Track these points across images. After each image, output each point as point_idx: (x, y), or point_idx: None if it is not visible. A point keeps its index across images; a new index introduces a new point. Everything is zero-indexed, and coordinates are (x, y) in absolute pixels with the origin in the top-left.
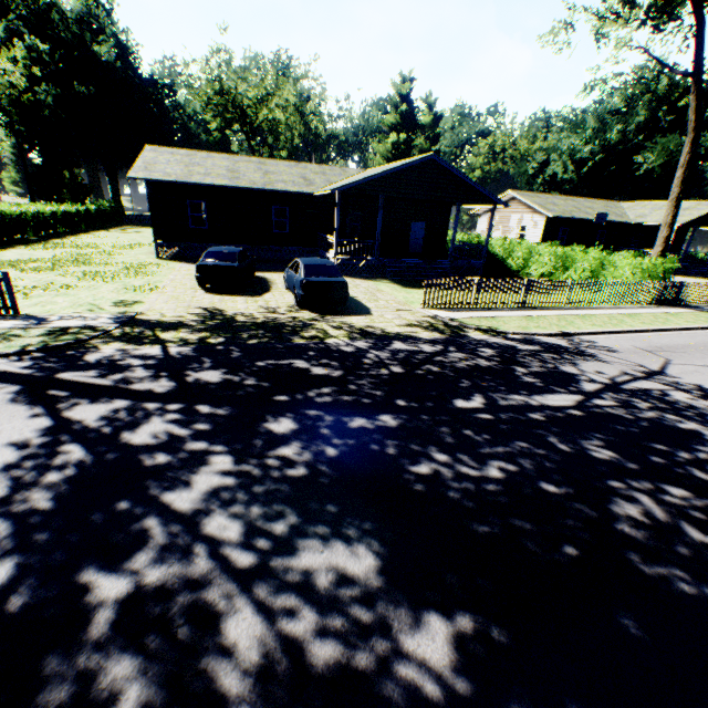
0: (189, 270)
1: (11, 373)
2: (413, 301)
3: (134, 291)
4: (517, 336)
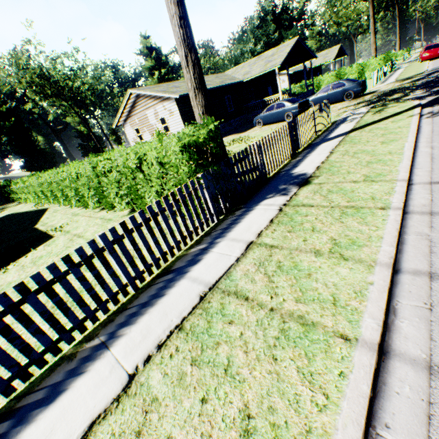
0: (237, 135)
1: None
2: None
3: None
4: (426, 72)
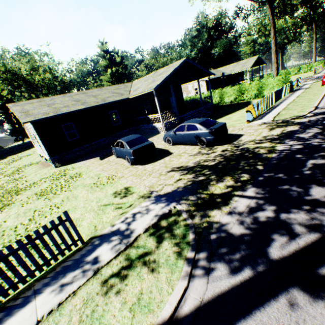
0: (93, 163)
1: (244, 284)
2: (230, 124)
3: (103, 185)
4: (310, 114)
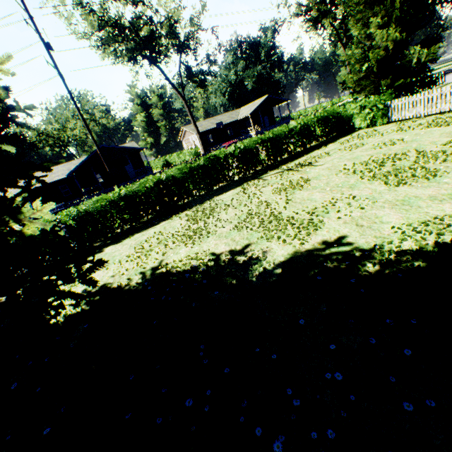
0: None
1: None
2: None
3: None
4: None
